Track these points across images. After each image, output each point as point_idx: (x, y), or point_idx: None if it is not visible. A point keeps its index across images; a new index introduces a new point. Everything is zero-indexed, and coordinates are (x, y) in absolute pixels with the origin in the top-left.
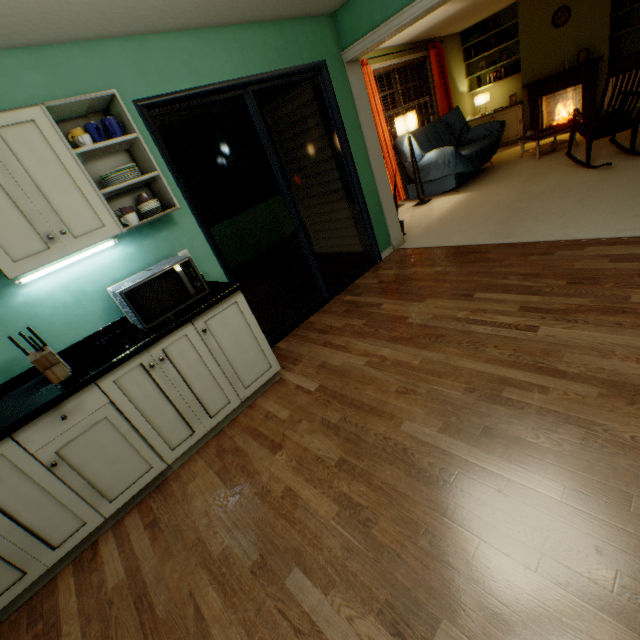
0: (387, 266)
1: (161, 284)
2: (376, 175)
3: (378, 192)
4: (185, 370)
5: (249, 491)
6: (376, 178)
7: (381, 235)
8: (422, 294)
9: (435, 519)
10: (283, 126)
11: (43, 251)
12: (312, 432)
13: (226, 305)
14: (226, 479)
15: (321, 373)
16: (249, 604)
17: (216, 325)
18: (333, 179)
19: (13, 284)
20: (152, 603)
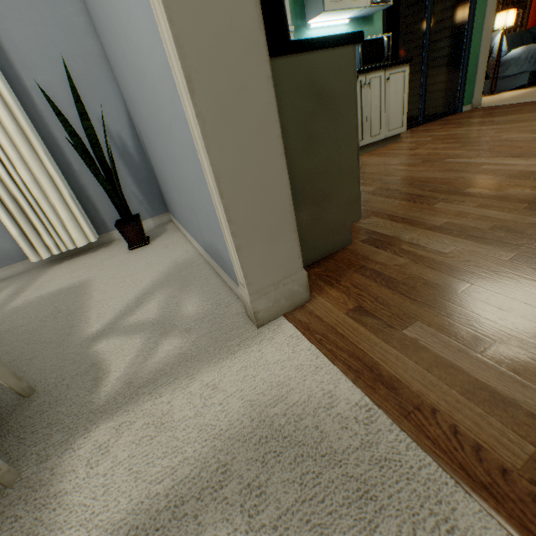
0: (467, 113)
1: (375, 45)
2: (482, 41)
3: (478, 56)
4: (372, 99)
5: (403, 156)
6: (481, 44)
7: (468, 92)
8: (504, 115)
9: (531, 145)
10: (414, 1)
11: (338, 2)
12: (436, 145)
13: (400, 71)
14: (384, 157)
15: (432, 137)
16: (425, 165)
17: (391, 81)
18: (441, 47)
19: (305, 27)
20: (365, 172)
